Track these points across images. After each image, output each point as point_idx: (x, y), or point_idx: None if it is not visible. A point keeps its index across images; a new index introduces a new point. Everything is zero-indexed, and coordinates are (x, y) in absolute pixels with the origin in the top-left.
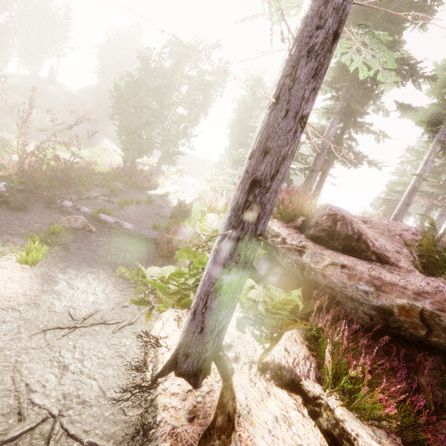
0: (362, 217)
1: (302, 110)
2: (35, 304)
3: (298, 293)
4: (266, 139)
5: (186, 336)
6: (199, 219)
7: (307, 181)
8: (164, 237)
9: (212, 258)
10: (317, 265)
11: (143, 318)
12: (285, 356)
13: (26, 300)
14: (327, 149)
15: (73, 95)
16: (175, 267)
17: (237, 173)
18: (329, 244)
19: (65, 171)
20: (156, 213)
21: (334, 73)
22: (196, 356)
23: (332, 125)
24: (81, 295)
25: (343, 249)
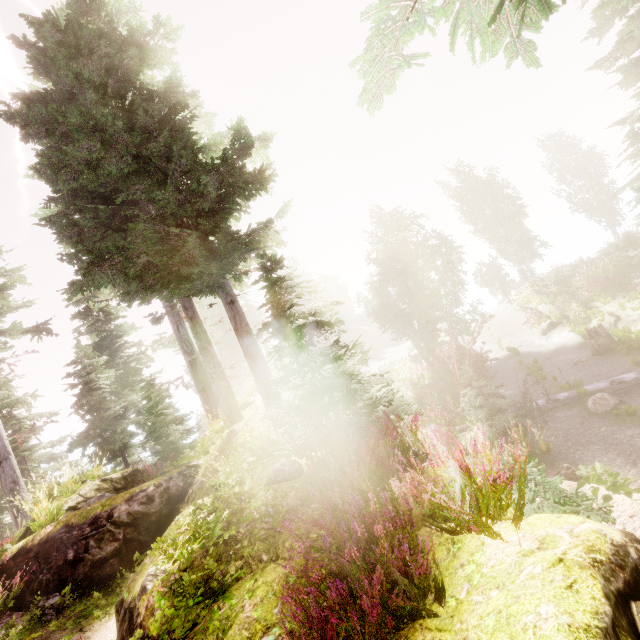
0: None
1: None
2: None
3: None
4: None
5: None
6: None
7: None
8: None
9: None
10: None
11: None
12: None
13: None
14: None
15: None
16: None
17: None
18: None
19: None
20: (575, 362)
21: None
22: None
23: None
24: None
25: None
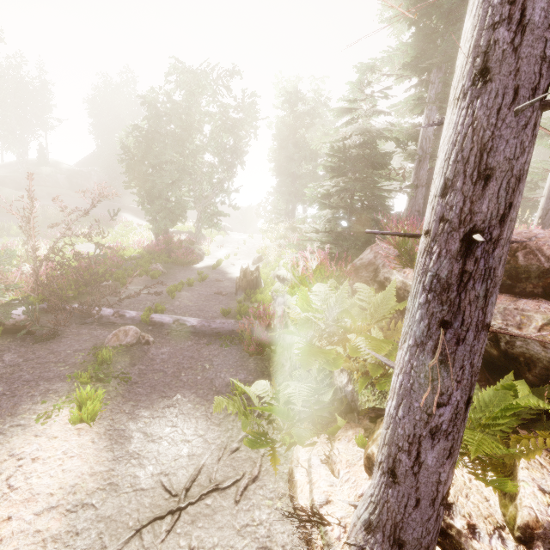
0: (518, 234)
1: (544, 81)
2: (111, 485)
3: (526, 388)
4: (479, 152)
5: (384, 515)
6: (289, 291)
7: (412, 202)
8: (246, 327)
9: (402, 378)
10: (523, 330)
11: (267, 464)
12: (549, 504)
13: (97, 482)
14: (432, 153)
15: (73, 171)
16: (305, 385)
17: (312, 215)
18: (517, 289)
19: (89, 267)
20: (216, 292)
21: (414, 50)
22: (413, 547)
23: (428, 120)
24: (168, 449)
25: (544, 293)
